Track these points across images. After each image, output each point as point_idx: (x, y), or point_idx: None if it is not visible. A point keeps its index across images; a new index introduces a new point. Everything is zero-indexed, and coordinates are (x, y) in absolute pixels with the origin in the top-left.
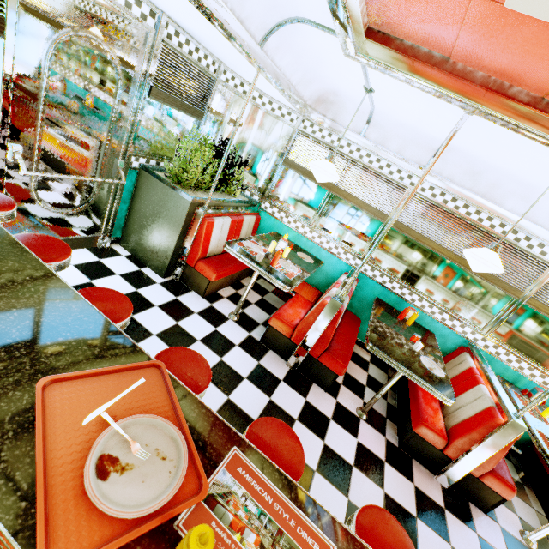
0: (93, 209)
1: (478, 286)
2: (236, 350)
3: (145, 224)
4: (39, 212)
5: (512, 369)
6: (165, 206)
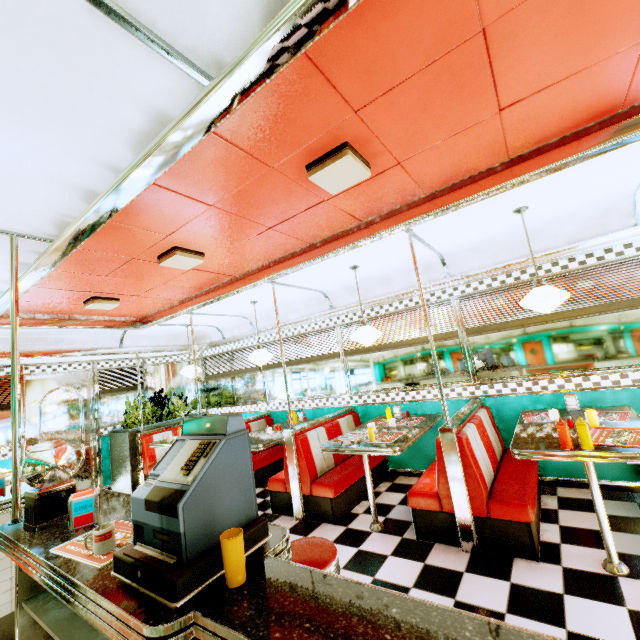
0: (84, 470)
1: (323, 368)
2: None
3: (117, 464)
4: None
5: (381, 405)
6: (121, 444)
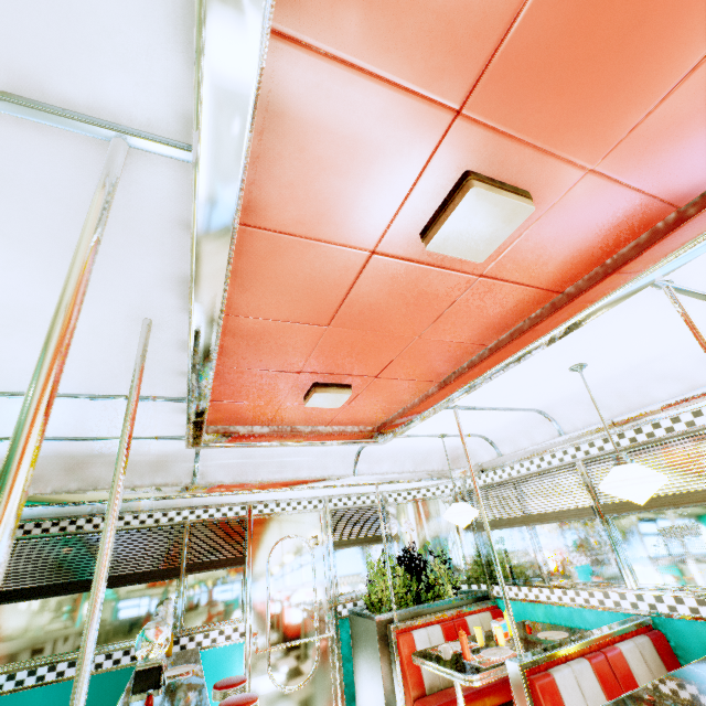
0: (320, 678)
1: None
2: None
3: (364, 677)
4: (275, 693)
5: None
6: (367, 641)
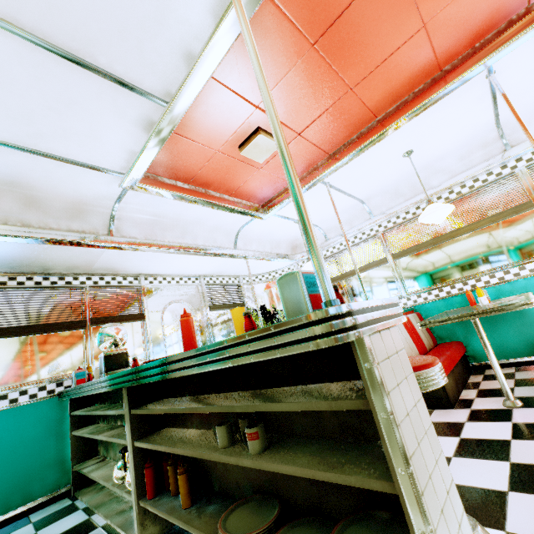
0: None
1: (499, 231)
2: None
3: None
4: None
5: None
6: None
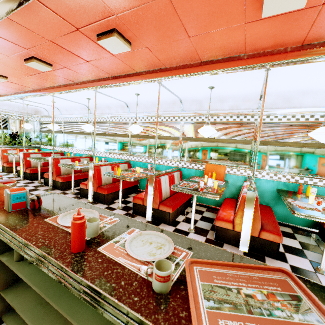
0: None
1: (85, 138)
2: (3, 178)
3: None
4: None
5: (101, 157)
6: None
